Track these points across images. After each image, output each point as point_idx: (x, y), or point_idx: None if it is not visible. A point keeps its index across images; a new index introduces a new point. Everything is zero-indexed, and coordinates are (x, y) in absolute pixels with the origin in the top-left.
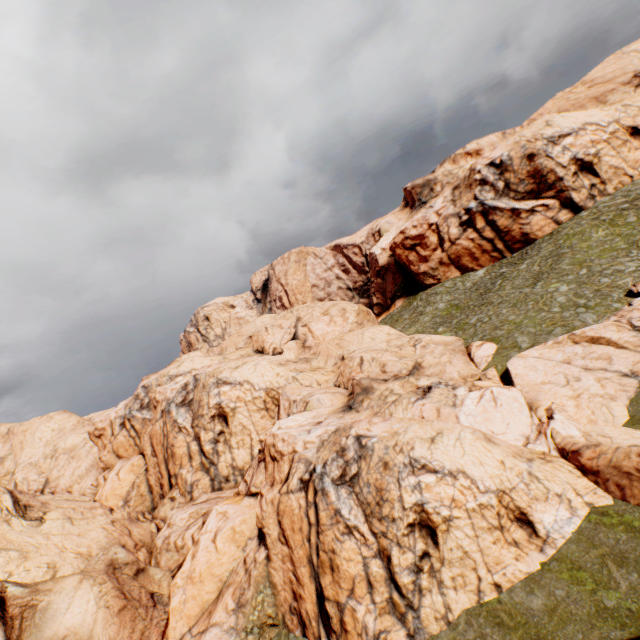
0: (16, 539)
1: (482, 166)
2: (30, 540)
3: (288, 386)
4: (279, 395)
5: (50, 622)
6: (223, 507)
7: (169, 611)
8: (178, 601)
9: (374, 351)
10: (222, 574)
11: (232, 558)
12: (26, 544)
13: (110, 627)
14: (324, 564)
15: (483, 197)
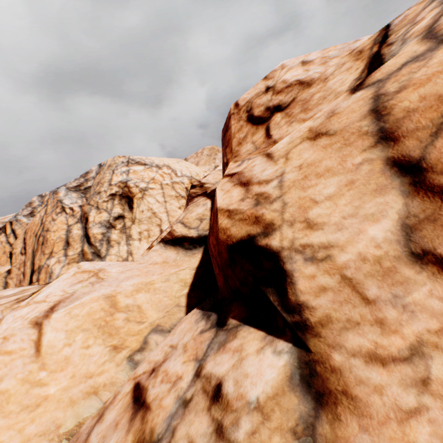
0: None
1: None
2: None
3: None
4: None
5: None
6: (96, 264)
7: None
8: None
9: None
10: None
11: (83, 386)
12: None
13: None
14: None
15: None
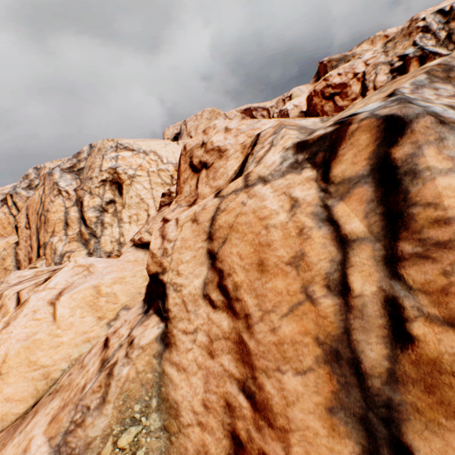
0: None
1: (428, 14)
2: None
3: None
4: None
5: None
6: (88, 259)
7: None
8: None
9: None
10: (52, 365)
11: (82, 337)
12: None
13: None
14: (452, 377)
15: (423, 43)
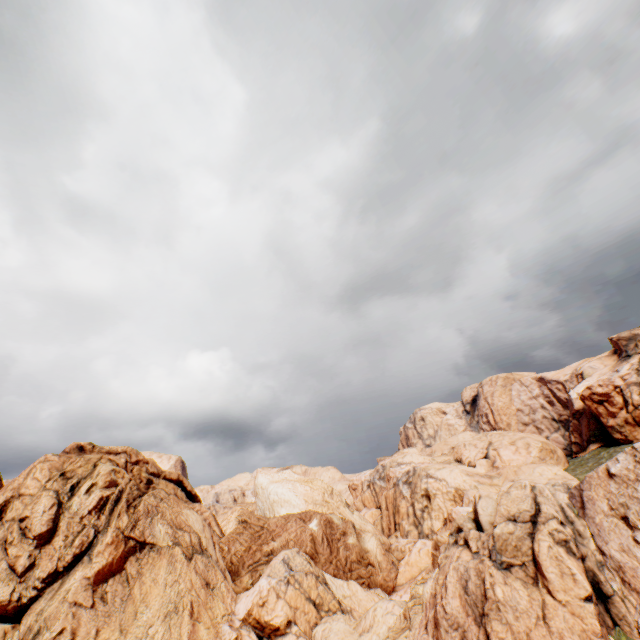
0: (347, 514)
1: None
2: (351, 517)
3: (470, 490)
4: (463, 494)
5: (365, 542)
6: (424, 540)
7: (398, 571)
8: (401, 569)
9: (532, 483)
10: (421, 566)
11: (426, 562)
12: (350, 518)
13: (381, 556)
14: None
15: None
